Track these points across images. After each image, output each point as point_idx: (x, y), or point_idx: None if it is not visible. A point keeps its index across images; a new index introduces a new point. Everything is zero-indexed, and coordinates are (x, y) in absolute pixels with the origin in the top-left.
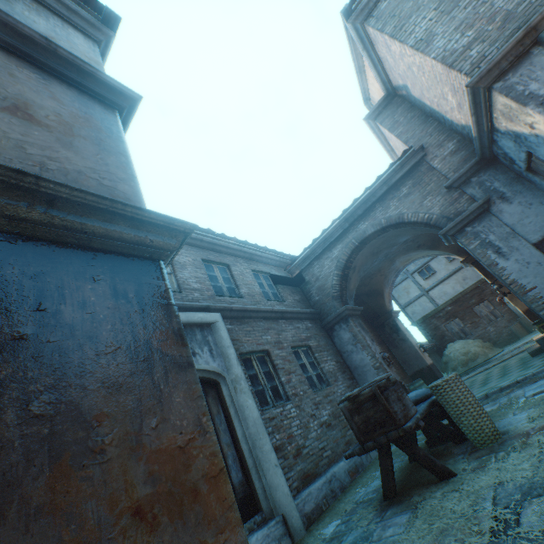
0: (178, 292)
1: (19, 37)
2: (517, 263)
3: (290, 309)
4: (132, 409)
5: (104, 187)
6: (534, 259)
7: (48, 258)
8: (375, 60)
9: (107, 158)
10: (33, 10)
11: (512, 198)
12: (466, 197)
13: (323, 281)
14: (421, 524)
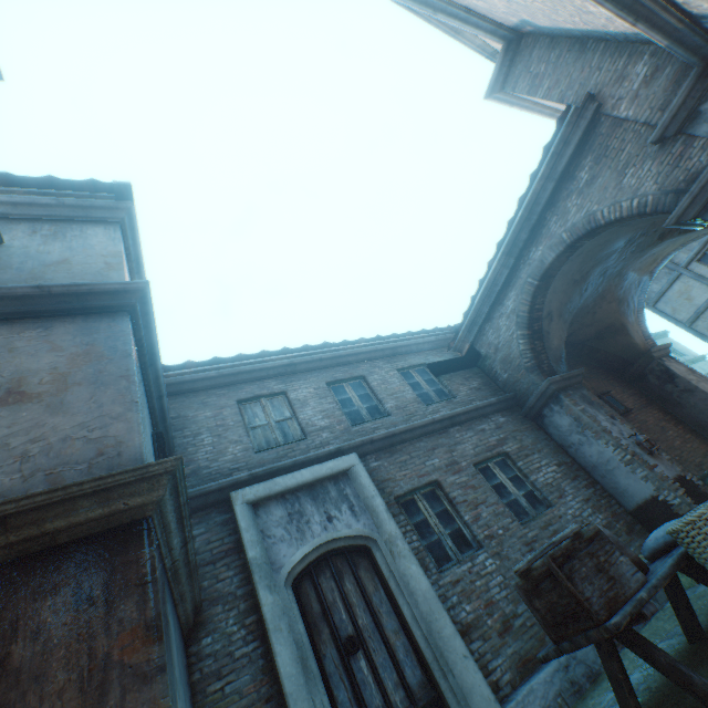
0: (303, 440)
1: (17, 301)
2: None
3: (461, 409)
4: None
5: (91, 443)
6: None
7: (8, 585)
8: (460, 15)
9: (103, 395)
10: (50, 237)
11: None
12: (699, 143)
13: (505, 350)
14: None
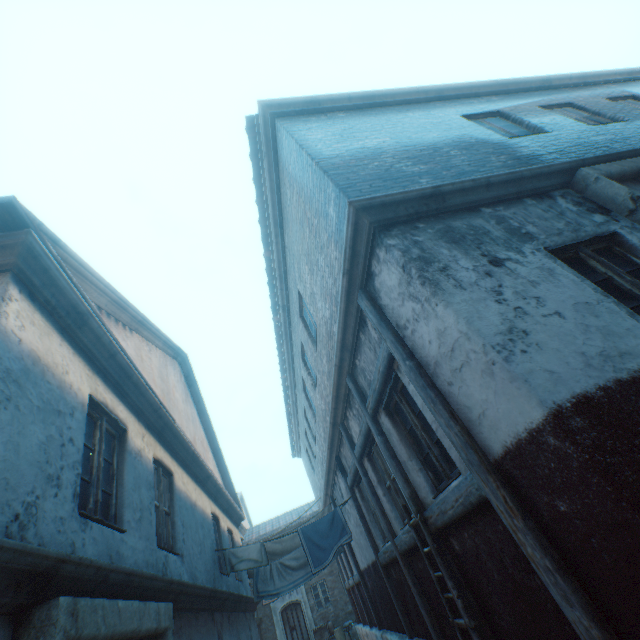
0: None
1: None
2: None
3: None
4: None
5: None
6: None
7: None
8: None
9: None
10: None
11: None
12: None
13: None
14: None
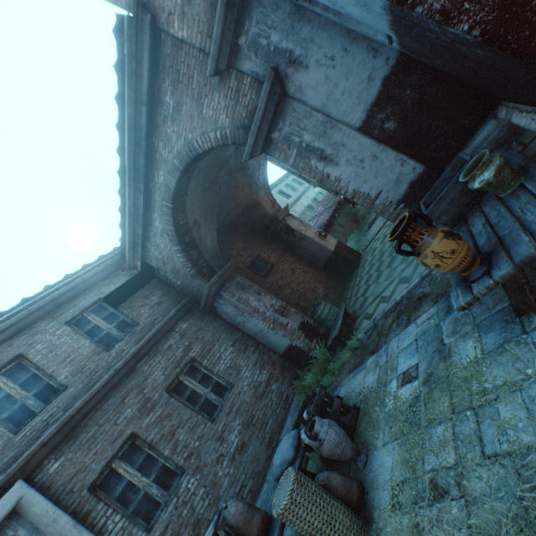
0: None
1: None
2: (350, 166)
3: (144, 341)
4: None
5: None
6: (367, 152)
7: None
8: None
9: None
10: None
11: (306, 56)
12: (248, 81)
13: (171, 263)
14: None
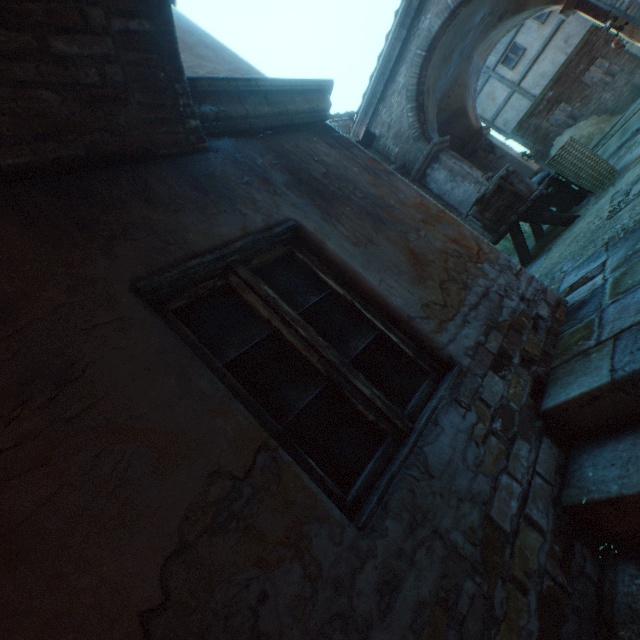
0: None
1: None
2: None
3: None
4: (389, 193)
5: None
6: None
7: (289, 137)
8: None
9: (224, 57)
10: None
11: None
12: None
13: (397, 127)
14: (556, 249)
